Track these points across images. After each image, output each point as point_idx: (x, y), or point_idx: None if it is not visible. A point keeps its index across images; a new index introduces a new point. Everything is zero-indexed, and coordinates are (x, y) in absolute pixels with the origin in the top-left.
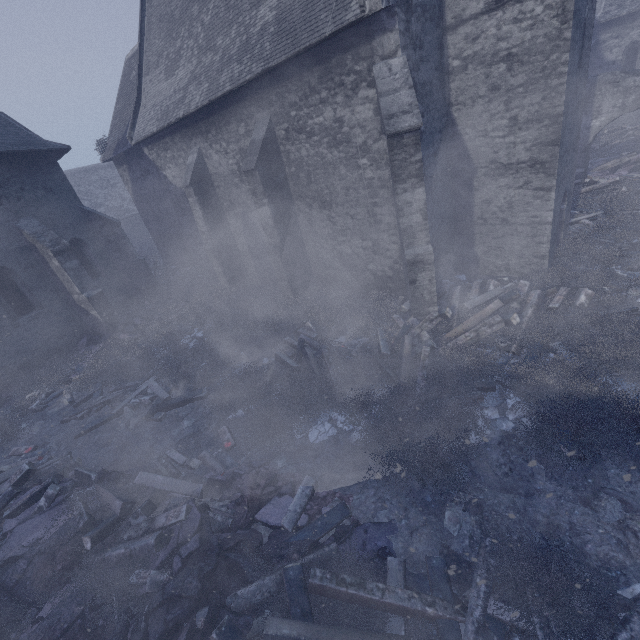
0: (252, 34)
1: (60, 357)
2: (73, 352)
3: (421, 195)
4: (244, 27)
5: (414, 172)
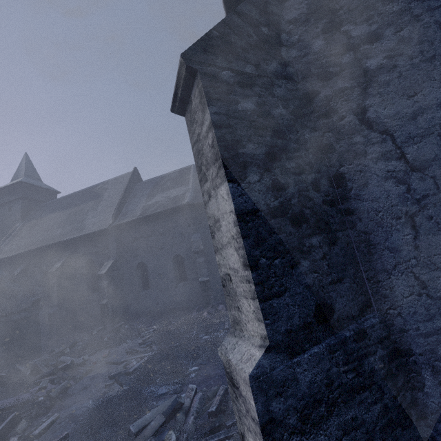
0: None
1: (187, 312)
2: (191, 312)
3: (227, 201)
4: None
5: (210, 154)
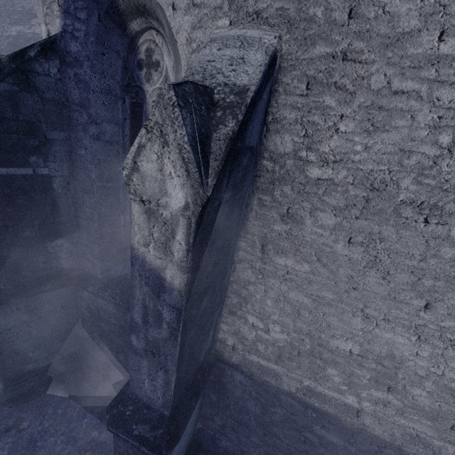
0: (4, 35)
1: None
2: None
3: None
4: (3, 29)
5: None
